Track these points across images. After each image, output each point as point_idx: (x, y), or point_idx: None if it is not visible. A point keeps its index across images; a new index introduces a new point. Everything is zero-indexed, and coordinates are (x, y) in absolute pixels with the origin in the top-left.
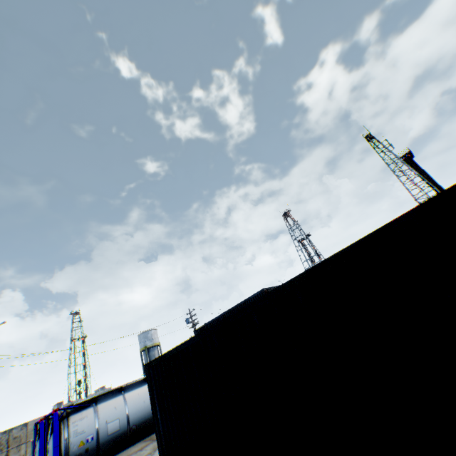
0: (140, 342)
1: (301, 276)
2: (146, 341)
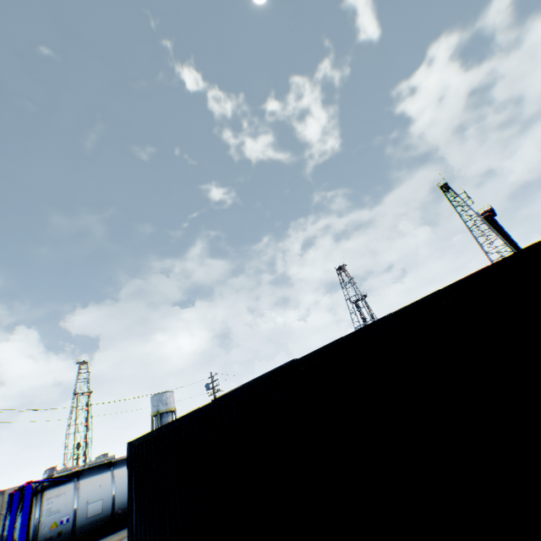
0: (152, 405)
1: (279, 371)
2: (159, 405)
